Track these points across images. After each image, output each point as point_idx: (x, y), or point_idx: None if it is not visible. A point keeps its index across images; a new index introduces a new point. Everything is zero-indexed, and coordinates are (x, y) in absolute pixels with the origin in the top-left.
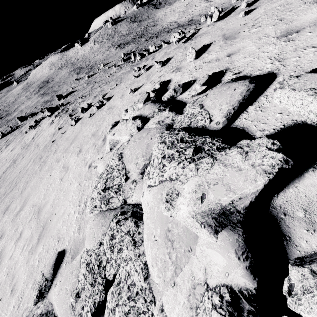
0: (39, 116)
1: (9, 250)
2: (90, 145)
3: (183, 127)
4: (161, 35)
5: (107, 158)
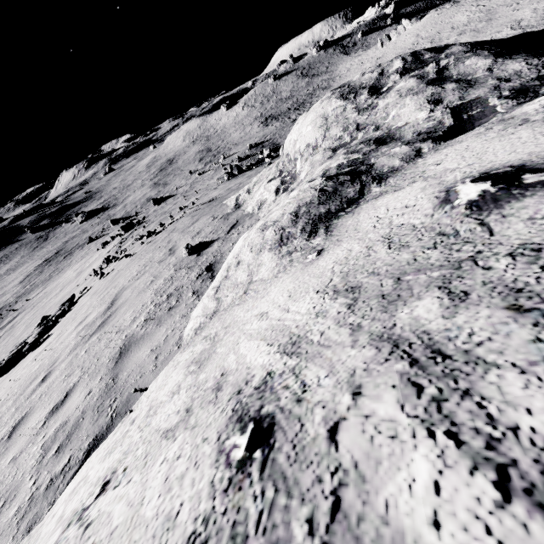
0: None
1: None
2: None
3: (23, 343)
4: None
5: None
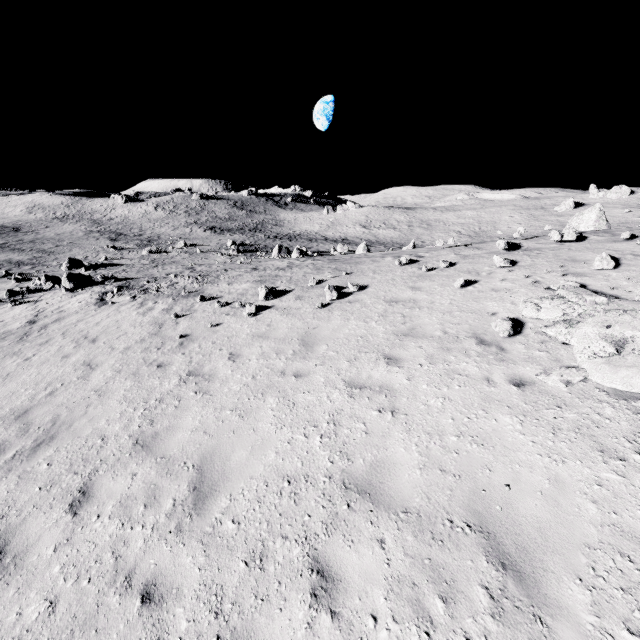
0: (5, 285)
1: (304, 639)
2: (432, 350)
3: None
4: (299, 241)
5: (637, 363)
